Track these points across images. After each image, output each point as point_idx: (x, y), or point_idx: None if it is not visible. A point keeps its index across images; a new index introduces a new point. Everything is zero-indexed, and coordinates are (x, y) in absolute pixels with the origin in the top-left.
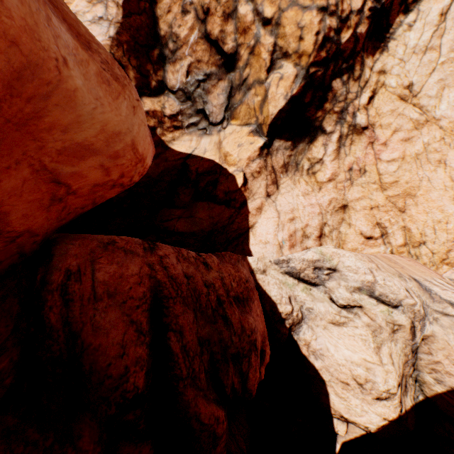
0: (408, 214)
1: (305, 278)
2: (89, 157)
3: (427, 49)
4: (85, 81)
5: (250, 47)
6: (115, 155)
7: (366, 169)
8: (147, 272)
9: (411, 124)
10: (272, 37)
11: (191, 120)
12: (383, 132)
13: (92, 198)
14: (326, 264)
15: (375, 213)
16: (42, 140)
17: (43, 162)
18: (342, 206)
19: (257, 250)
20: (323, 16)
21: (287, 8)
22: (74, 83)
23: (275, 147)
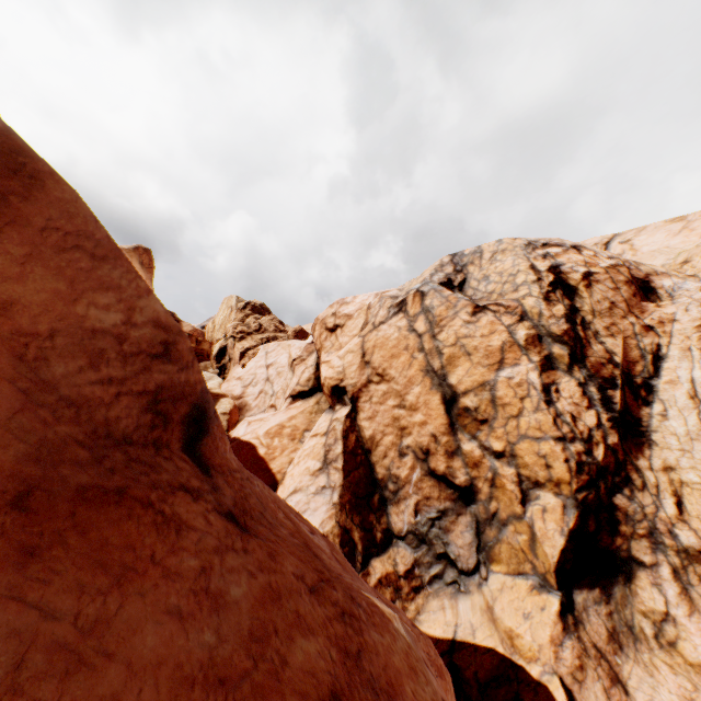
0: None
1: None
2: None
3: None
4: None
5: (487, 479)
6: None
7: None
8: None
9: None
10: (511, 467)
11: (432, 570)
12: None
13: None
14: None
15: None
16: None
17: None
18: None
19: None
20: (563, 444)
21: (517, 441)
22: None
23: (579, 603)
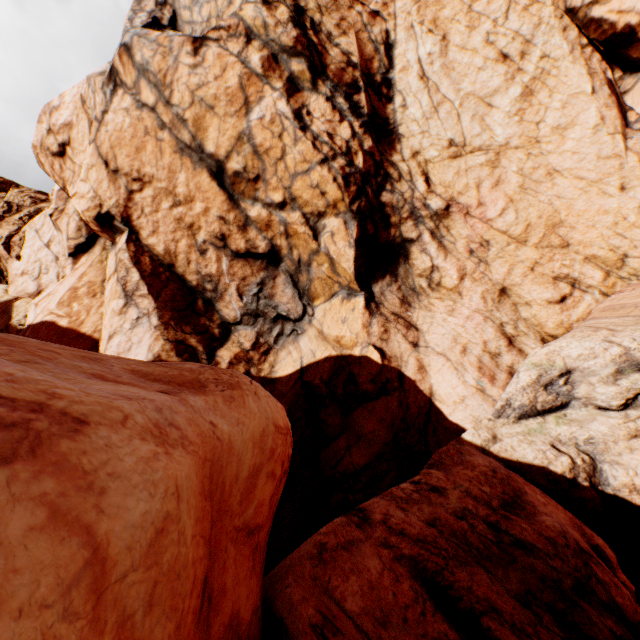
0: (575, 243)
1: (545, 407)
2: (258, 479)
3: (435, 107)
4: (225, 420)
5: (282, 233)
6: (271, 453)
7: (486, 239)
8: (388, 555)
9: (486, 168)
10: (296, 212)
11: (274, 333)
12: (467, 196)
13: (271, 513)
14: (553, 373)
15: (541, 271)
16: (229, 507)
17: (235, 526)
18: (500, 291)
19: (460, 416)
20: (328, 165)
21: (292, 183)
22: (226, 434)
23: (378, 292)
